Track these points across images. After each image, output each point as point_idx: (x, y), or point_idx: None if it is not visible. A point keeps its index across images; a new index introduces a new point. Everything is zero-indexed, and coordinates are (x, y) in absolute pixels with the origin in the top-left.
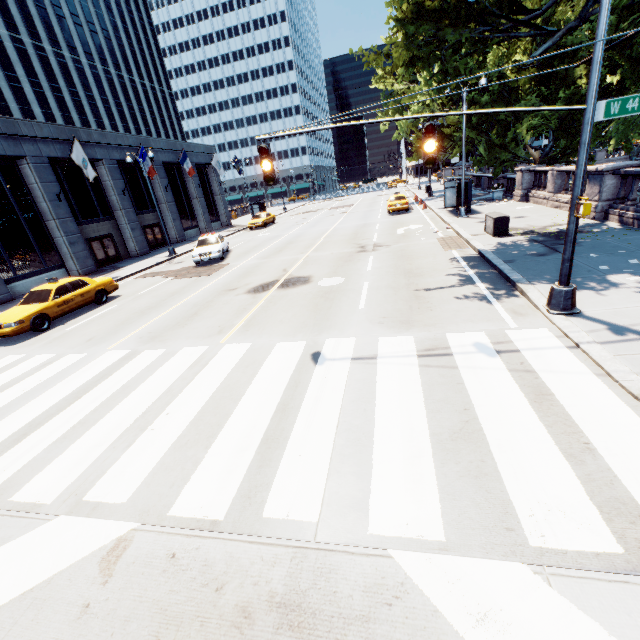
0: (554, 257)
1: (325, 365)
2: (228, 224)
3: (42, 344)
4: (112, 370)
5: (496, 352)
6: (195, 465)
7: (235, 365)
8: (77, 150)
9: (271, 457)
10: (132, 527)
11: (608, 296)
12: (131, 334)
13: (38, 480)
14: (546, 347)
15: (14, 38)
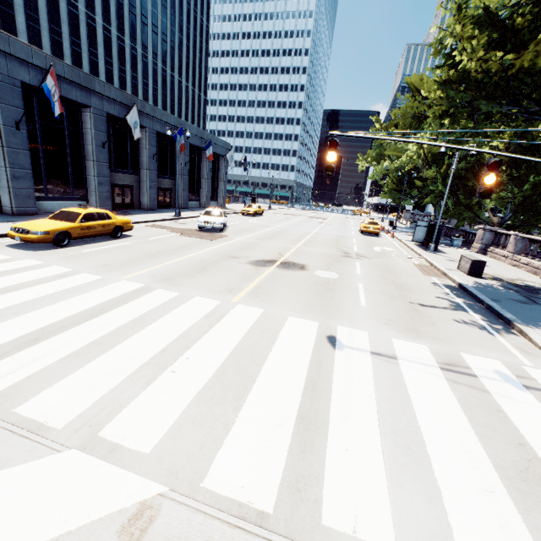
0: (537, 307)
1: (345, 351)
2: (223, 206)
3: (60, 257)
4: (127, 298)
5: (523, 386)
6: (225, 427)
7: (250, 326)
8: (133, 113)
9: (312, 442)
10: (159, 491)
11: None
12: (144, 270)
13: (48, 395)
14: None
15: (105, 27)
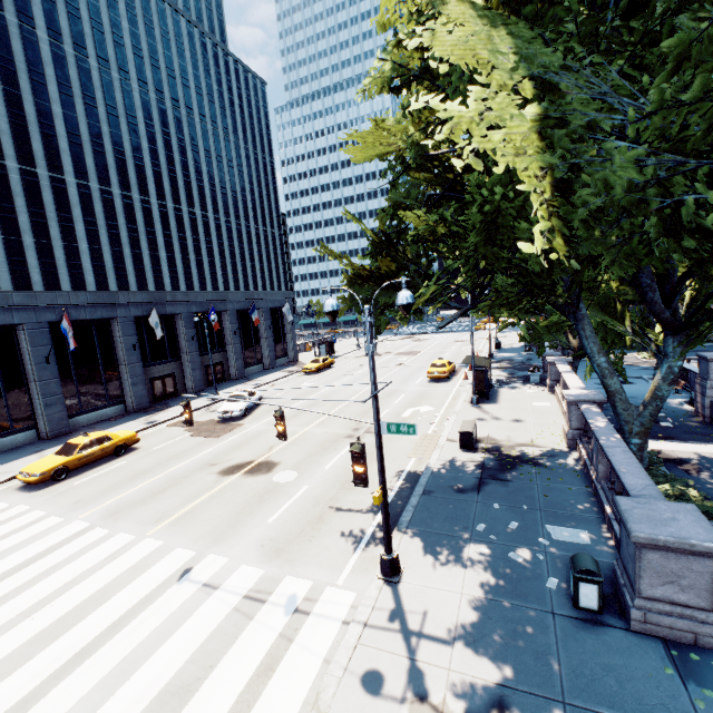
0: (465, 497)
1: (181, 585)
2: (294, 360)
3: (48, 497)
4: (62, 544)
5: (295, 610)
6: (26, 662)
7: (132, 565)
8: (154, 315)
9: (68, 670)
10: None
11: (436, 568)
12: (105, 503)
13: None
14: (330, 616)
15: (161, 204)
